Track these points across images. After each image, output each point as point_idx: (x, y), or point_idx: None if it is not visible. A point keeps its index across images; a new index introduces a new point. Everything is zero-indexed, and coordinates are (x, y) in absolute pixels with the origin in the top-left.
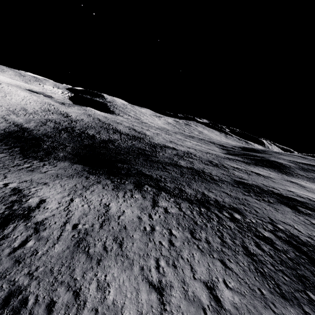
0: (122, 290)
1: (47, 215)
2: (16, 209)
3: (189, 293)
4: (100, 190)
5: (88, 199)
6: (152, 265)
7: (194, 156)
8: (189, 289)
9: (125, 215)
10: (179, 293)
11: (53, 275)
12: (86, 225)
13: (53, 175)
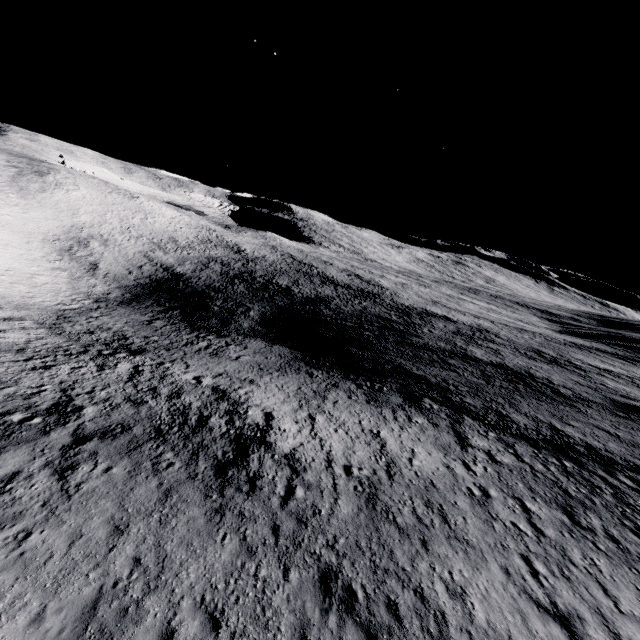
0: (492, 605)
1: (292, 443)
2: (241, 427)
3: (623, 639)
4: (346, 401)
5: (337, 419)
6: (521, 567)
7: (496, 338)
8: (620, 631)
9: (420, 459)
10: (603, 635)
11: (366, 555)
12: (365, 471)
13: (253, 365)
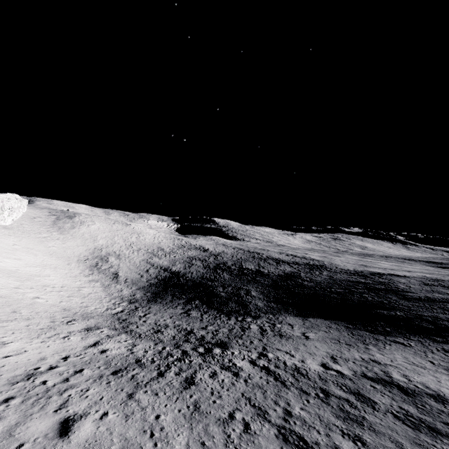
0: None
1: None
2: None
3: None
4: None
5: None
6: None
7: None
8: None
9: None
10: None
11: None
12: None
13: (334, 342)
